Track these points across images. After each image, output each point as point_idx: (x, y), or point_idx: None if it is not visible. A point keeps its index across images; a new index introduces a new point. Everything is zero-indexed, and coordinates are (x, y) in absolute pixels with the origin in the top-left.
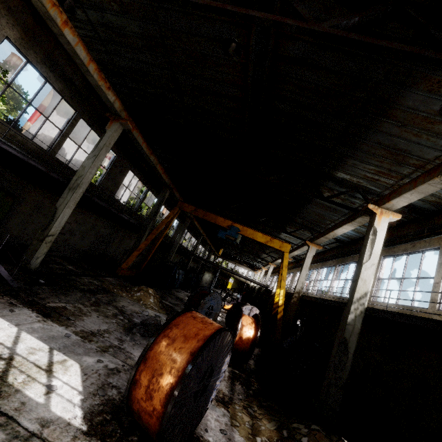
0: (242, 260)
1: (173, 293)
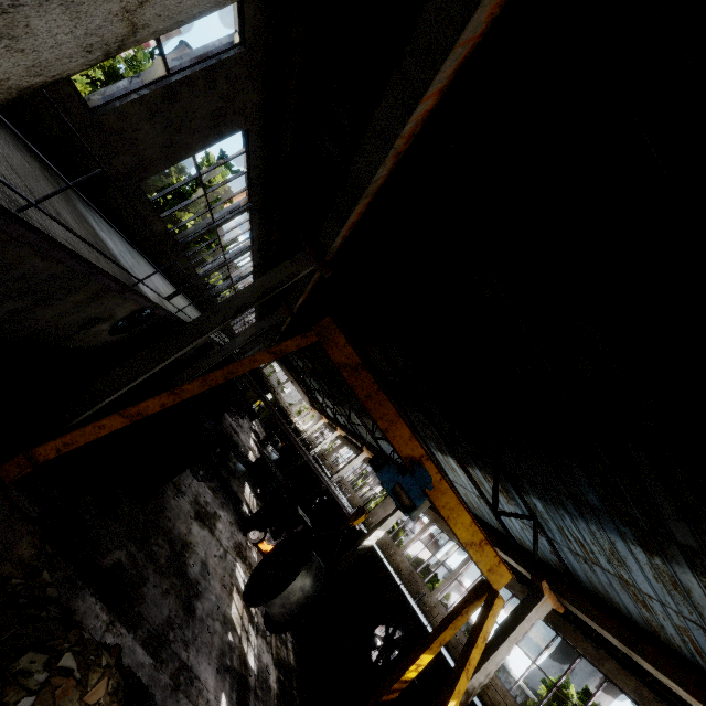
0: (310, 388)
1: (167, 517)
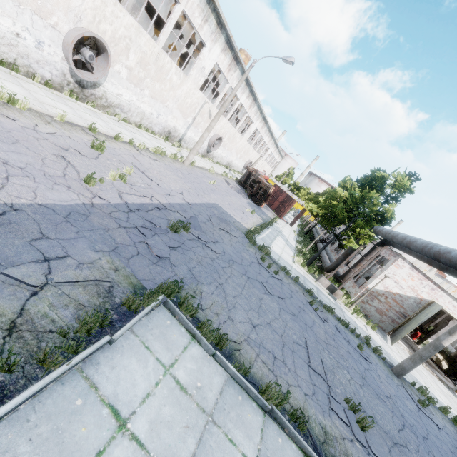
0: None
1: None
